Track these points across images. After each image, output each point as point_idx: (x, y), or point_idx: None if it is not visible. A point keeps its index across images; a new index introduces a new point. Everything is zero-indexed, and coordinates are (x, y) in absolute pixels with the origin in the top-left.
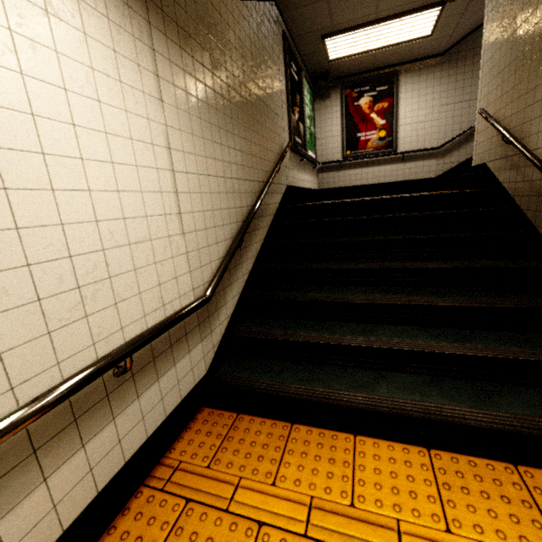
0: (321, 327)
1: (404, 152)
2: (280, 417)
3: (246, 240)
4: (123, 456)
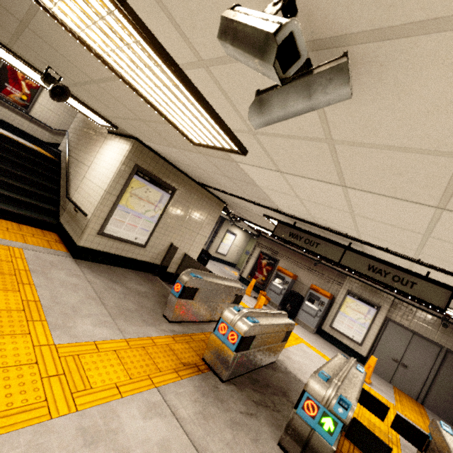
0: None
1: (34, 117)
2: None
3: None
4: None
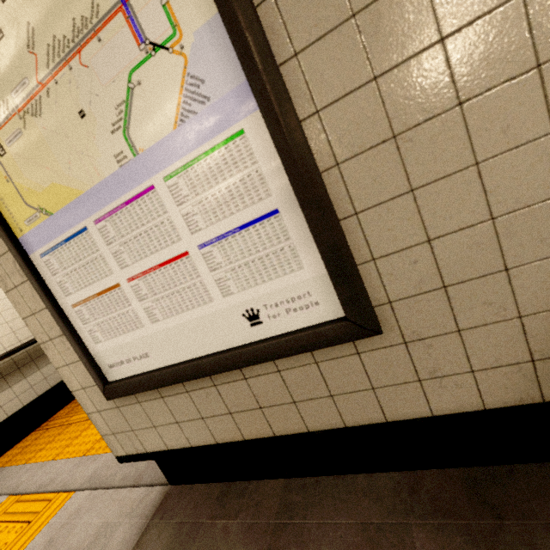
0: None
1: None
2: None
3: None
4: (6, 413)
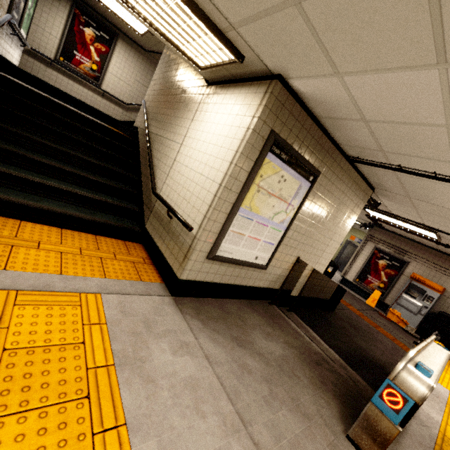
0: (8, 167)
1: (105, 91)
2: None
3: None
4: None
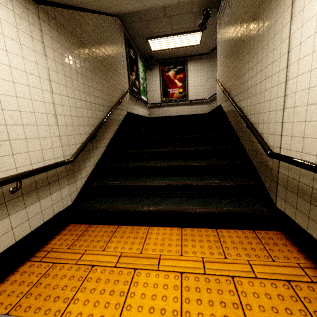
0: (138, 179)
1: (191, 100)
2: (113, 223)
3: (99, 136)
4: (14, 238)
